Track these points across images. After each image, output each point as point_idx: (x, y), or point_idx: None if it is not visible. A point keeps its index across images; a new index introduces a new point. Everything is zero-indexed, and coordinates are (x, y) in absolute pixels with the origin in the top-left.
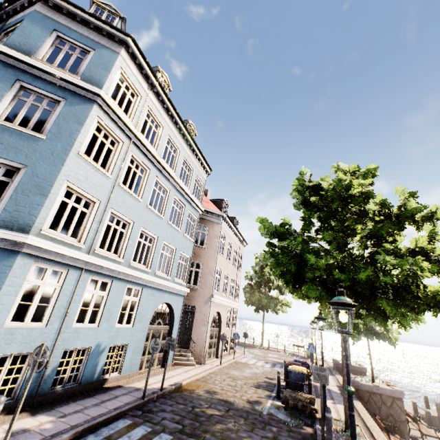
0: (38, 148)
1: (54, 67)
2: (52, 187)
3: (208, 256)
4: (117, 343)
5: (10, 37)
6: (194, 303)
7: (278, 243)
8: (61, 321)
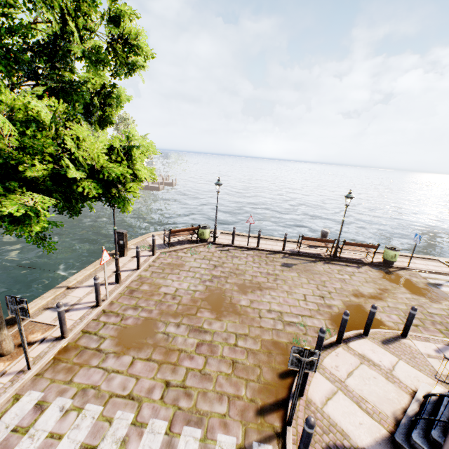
0: None
1: None
2: None
3: None
4: None
5: None
6: None
7: None
8: None
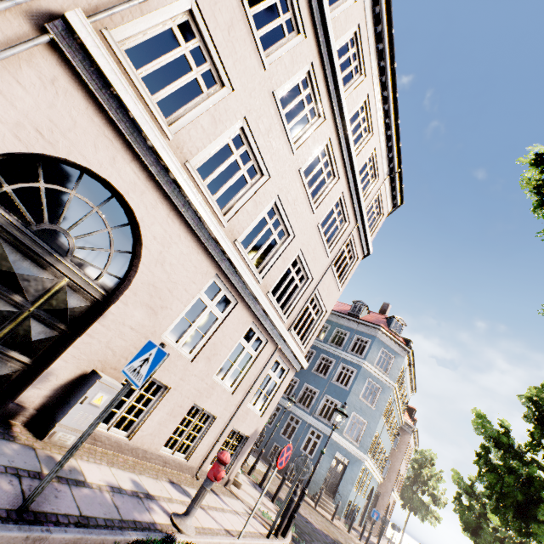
0: (371, 413)
1: (380, 370)
2: (374, 434)
3: (396, 457)
4: (359, 505)
5: (368, 354)
6: (380, 489)
7: (462, 490)
8: (357, 490)
